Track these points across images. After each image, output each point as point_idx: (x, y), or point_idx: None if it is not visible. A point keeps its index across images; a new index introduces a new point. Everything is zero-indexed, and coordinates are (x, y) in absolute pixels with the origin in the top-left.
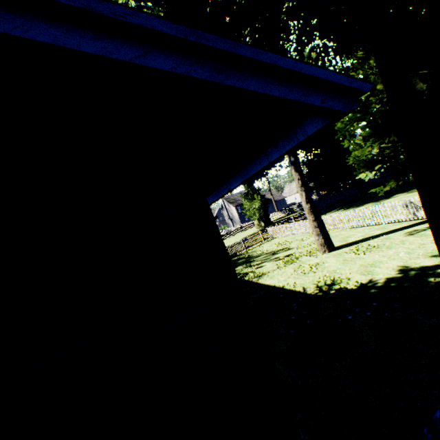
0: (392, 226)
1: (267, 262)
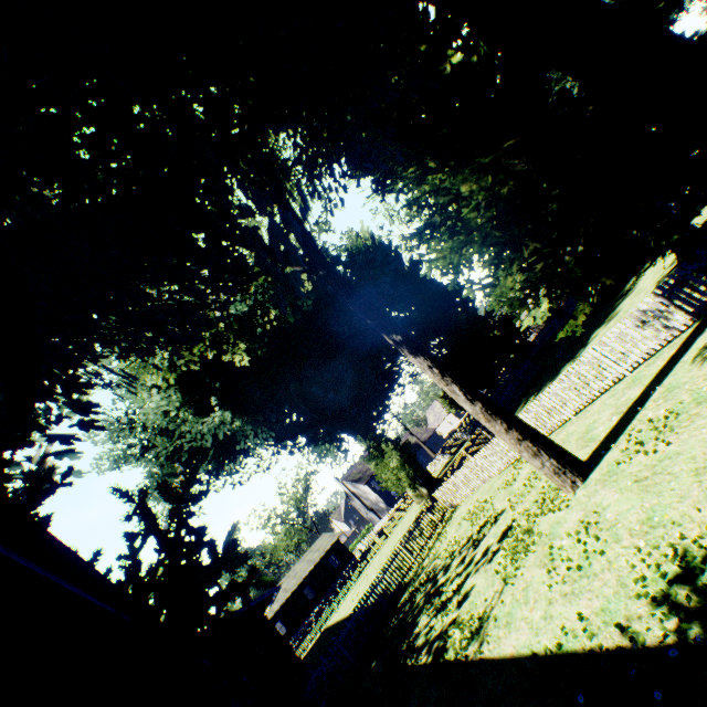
0: (648, 368)
1: (474, 575)
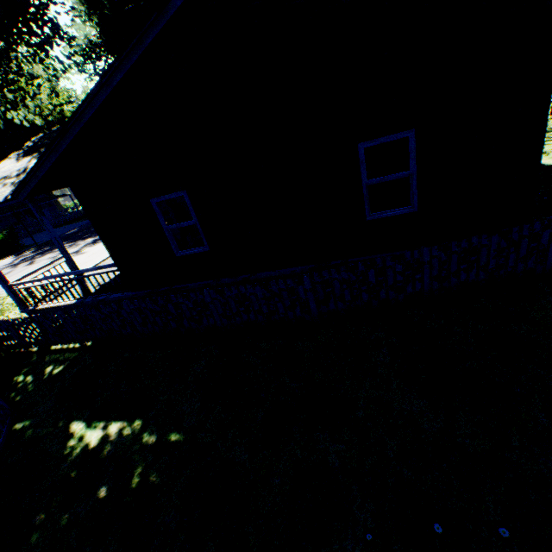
0: None
1: None
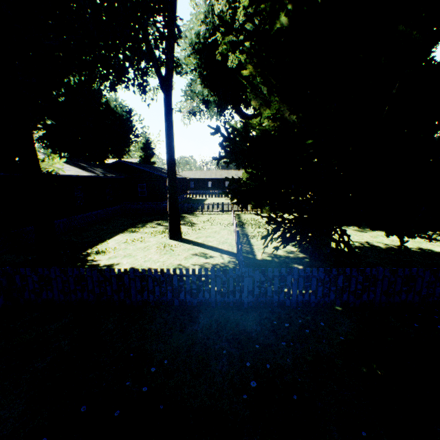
0: (226, 245)
1: (162, 227)
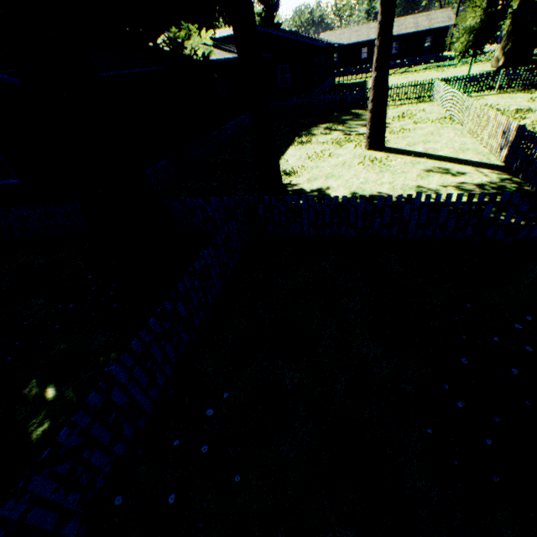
0: (471, 154)
1: (338, 133)
